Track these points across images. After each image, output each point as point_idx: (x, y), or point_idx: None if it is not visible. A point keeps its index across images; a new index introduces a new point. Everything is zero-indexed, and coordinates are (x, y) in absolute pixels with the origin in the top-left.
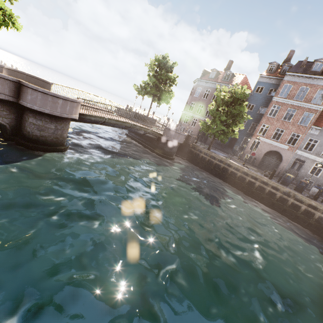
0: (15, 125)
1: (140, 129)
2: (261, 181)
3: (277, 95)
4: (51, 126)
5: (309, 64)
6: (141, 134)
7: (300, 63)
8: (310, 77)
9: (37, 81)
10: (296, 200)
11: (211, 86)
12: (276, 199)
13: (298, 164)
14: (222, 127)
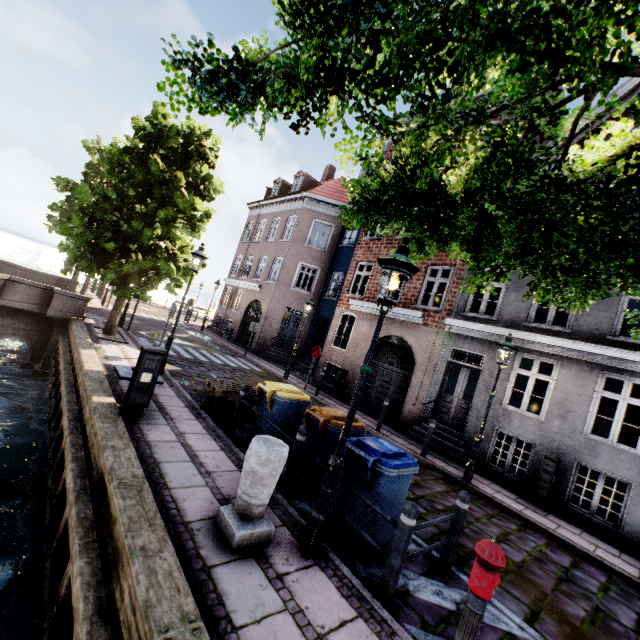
0: None
1: None
2: None
3: None
4: None
5: None
6: None
7: None
8: None
9: None
10: None
11: (268, 210)
12: (56, 543)
13: (464, 374)
14: (75, 231)
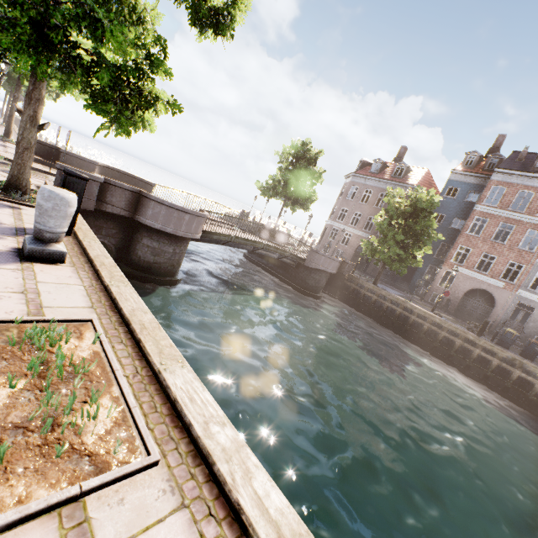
0: (122, 247)
1: (275, 251)
2: (465, 339)
3: (481, 201)
4: (169, 249)
5: (531, 156)
6: (270, 257)
7: (516, 154)
8: (533, 177)
9: (134, 181)
10: (525, 373)
11: (373, 184)
12: (492, 370)
13: (522, 313)
14: (398, 251)
